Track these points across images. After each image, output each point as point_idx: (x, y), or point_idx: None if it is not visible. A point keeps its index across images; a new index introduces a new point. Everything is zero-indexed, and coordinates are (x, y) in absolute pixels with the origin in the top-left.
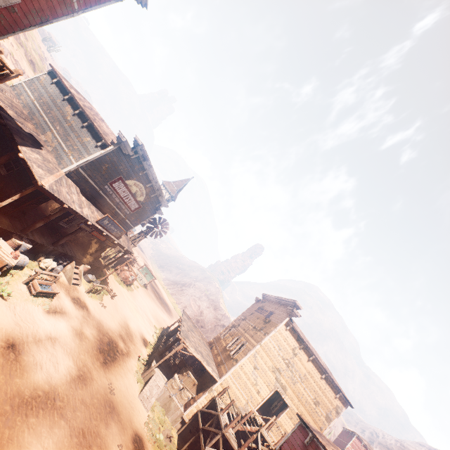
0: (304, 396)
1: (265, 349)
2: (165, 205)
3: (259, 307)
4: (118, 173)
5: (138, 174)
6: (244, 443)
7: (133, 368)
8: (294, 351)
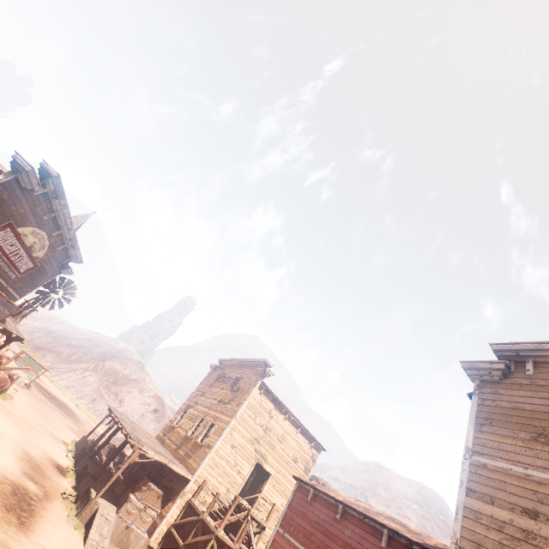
0: (284, 458)
1: (241, 421)
2: (78, 260)
3: (218, 376)
4: (6, 217)
5: (40, 217)
6: (240, 534)
7: (62, 512)
8: (270, 414)
